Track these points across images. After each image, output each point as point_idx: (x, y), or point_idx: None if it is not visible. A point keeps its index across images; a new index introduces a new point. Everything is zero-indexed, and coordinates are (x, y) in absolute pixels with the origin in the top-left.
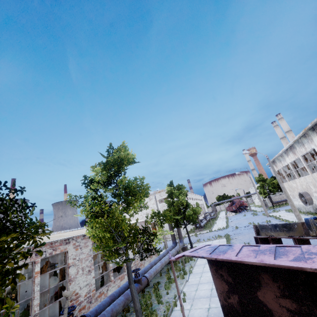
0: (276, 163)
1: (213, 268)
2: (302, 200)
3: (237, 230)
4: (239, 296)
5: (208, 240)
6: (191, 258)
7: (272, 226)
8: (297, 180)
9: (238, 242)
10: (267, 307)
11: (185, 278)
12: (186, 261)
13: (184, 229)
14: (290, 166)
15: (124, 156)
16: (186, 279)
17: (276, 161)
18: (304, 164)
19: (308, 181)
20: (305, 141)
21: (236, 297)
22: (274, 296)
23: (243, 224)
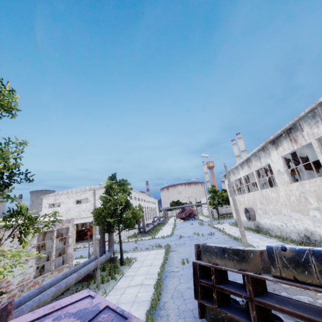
0: (230, 176)
1: None
2: (247, 215)
3: (181, 239)
4: None
5: (146, 250)
6: (113, 276)
7: (219, 250)
8: (246, 194)
9: (177, 257)
10: None
11: None
12: (104, 280)
13: (127, 233)
14: (243, 180)
15: None
16: None
17: (231, 174)
18: (256, 179)
19: (256, 197)
20: (262, 155)
21: None
22: None
23: (188, 233)
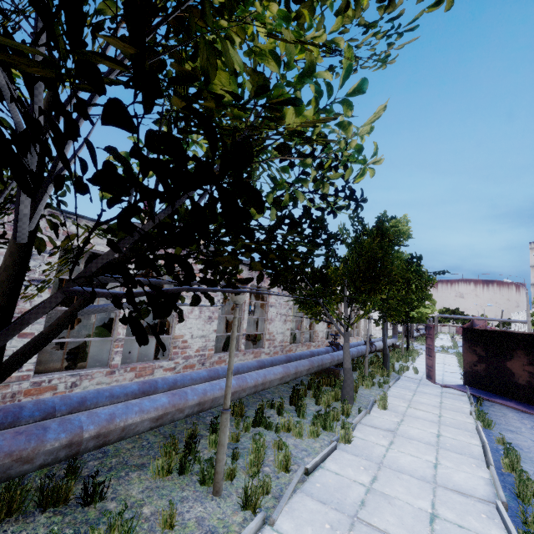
0: None
1: (467, 345)
2: None
3: None
4: (487, 365)
5: None
6: (409, 355)
7: None
8: None
9: None
10: (511, 371)
11: (408, 363)
12: (404, 354)
13: None
14: None
15: (403, 230)
16: (412, 363)
17: None
18: None
19: None
20: None
21: (483, 366)
22: (521, 365)
23: None
